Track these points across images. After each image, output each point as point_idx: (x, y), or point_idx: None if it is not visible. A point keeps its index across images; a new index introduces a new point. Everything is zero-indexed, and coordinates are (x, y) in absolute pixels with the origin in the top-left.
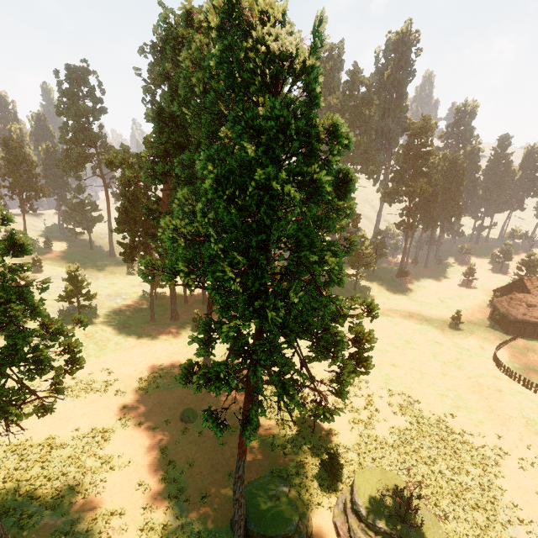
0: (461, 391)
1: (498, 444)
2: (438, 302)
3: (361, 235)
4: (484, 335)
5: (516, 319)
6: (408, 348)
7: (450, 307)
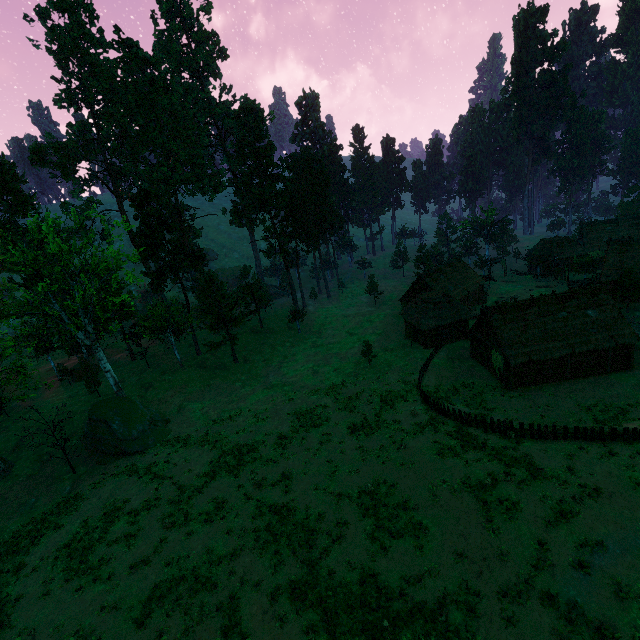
0: (391, 478)
1: (463, 576)
2: (347, 337)
3: (207, 280)
4: (404, 362)
5: (429, 327)
6: (313, 430)
7: (361, 338)
